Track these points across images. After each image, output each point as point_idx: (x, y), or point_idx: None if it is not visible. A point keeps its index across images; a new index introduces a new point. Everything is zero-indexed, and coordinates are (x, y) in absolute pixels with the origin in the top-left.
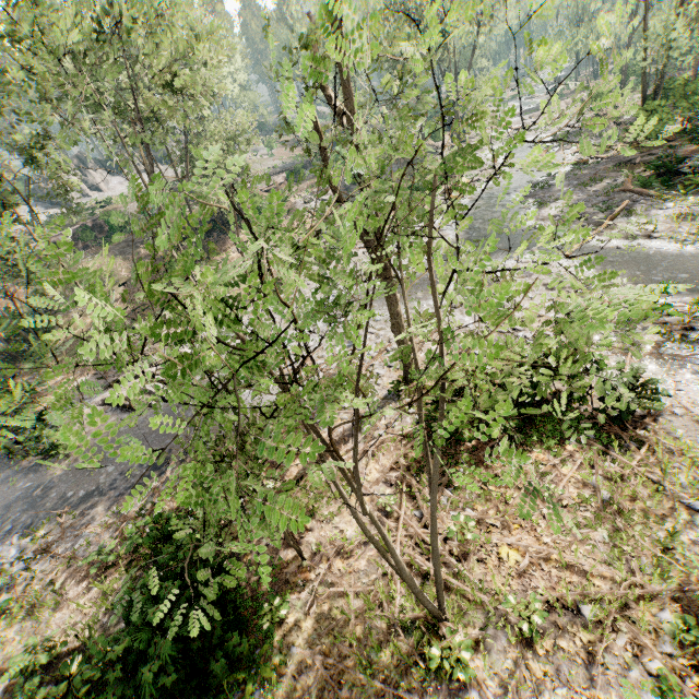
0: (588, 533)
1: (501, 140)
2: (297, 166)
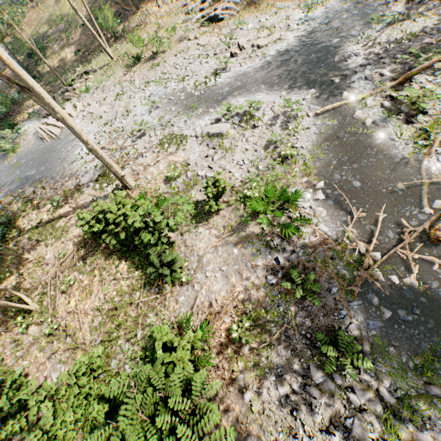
0: (97, 315)
1: None
2: None
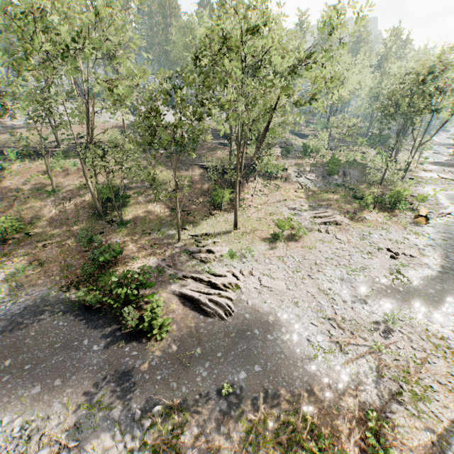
0: None
1: (435, 183)
2: (289, 147)
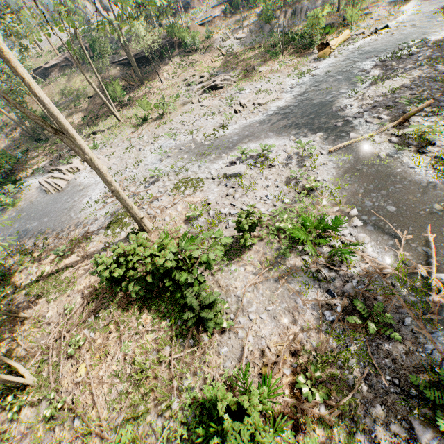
0: (116, 383)
1: None
2: None
